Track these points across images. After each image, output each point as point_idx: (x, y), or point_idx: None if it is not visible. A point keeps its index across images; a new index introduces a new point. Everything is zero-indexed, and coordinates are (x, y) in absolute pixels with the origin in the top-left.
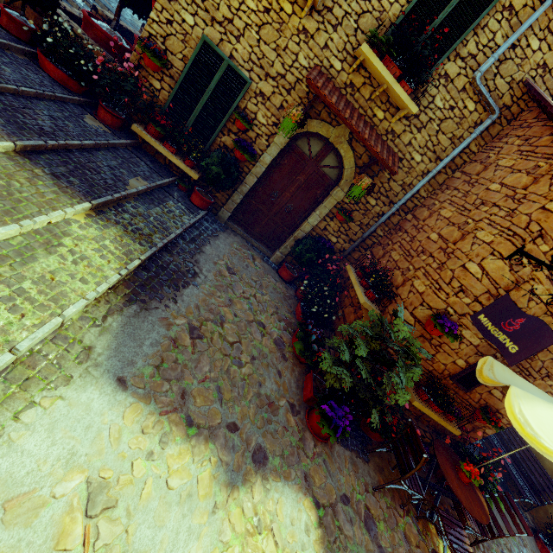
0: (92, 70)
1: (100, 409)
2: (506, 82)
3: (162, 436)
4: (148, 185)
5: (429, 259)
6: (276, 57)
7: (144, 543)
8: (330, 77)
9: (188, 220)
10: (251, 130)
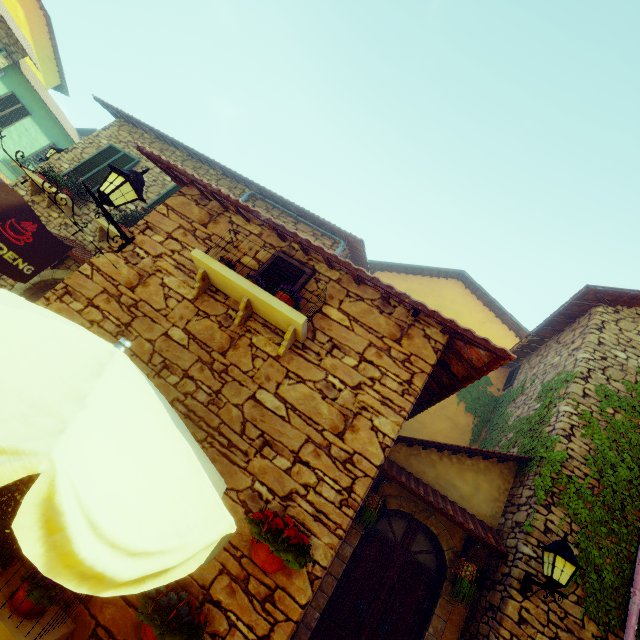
0: None
1: None
2: None
3: None
4: None
5: None
6: None
7: None
8: (83, 245)
9: None
10: None
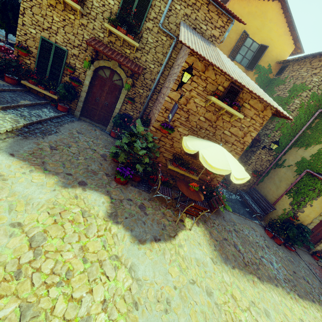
0: None
1: (1, 159)
2: (174, 25)
3: (31, 170)
4: (31, 102)
5: (159, 104)
6: (75, 38)
7: (19, 190)
8: (100, 41)
9: (54, 115)
10: (76, 71)
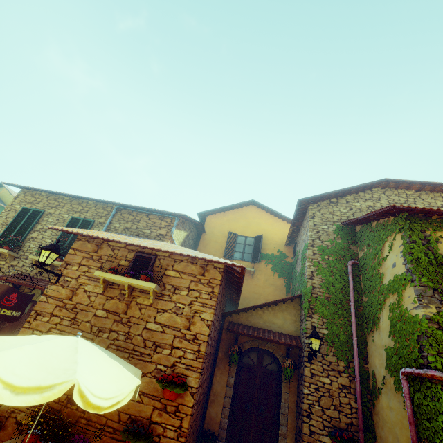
0: None
1: None
2: None
3: None
4: None
5: None
6: None
7: None
8: (27, 274)
9: None
10: None
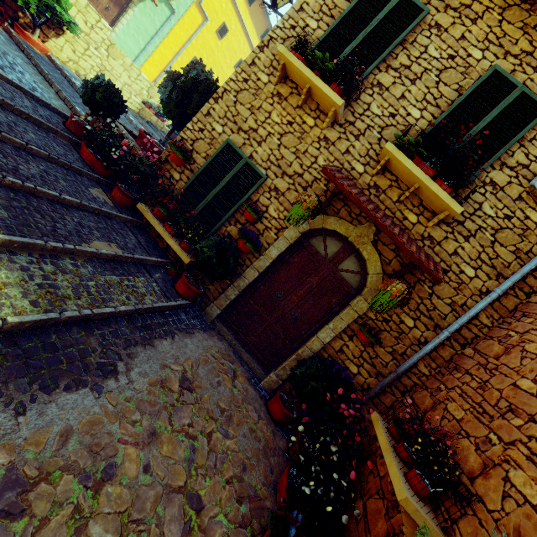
0: (117, 154)
1: None
2: None
3: None
4: (119, 253)
5: (532, 427)
6: (295, 159)
7: None
8: (351, 178)
9: (153, 302)
10: (260, 222)
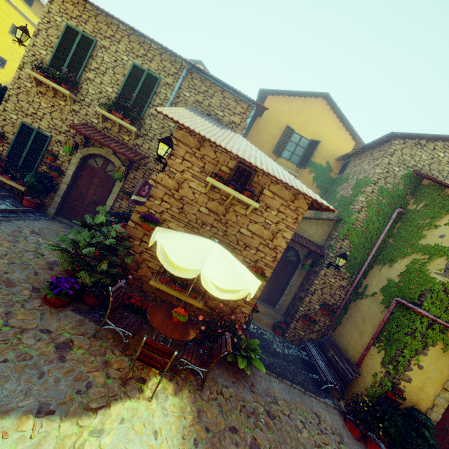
0: None
1: None
2: None
3: None
4: None
5: None
6: (63, 124)
7: None
8: (93, 126)
9: (7, 208)
10: (58, 160)
